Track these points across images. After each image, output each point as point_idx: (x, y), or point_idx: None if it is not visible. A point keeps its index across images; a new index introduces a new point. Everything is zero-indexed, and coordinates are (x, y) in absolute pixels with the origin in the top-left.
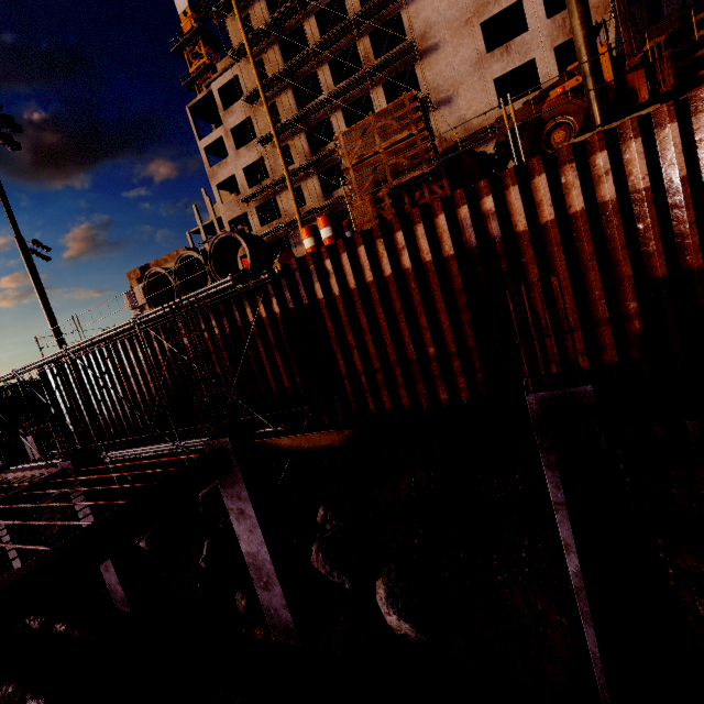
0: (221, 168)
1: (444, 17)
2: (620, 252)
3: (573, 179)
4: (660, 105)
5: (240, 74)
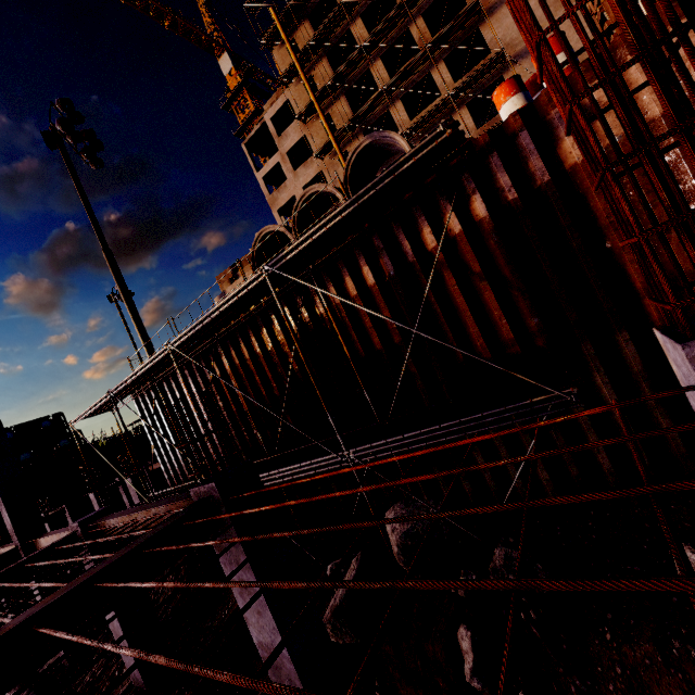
0: (281, 193)
1: None
2: None
3: None
4: None
5: (291, 97)
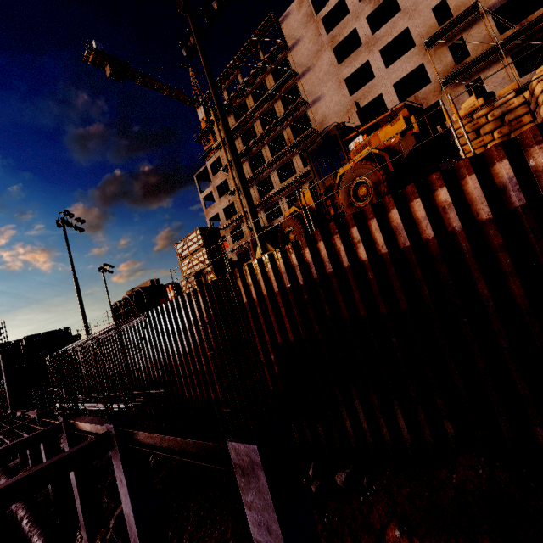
0: (211, 209)
1: (333, 110)
2: (263, 327)
3: (241, 286)
4: (273, 250)
5: (221, 155)
